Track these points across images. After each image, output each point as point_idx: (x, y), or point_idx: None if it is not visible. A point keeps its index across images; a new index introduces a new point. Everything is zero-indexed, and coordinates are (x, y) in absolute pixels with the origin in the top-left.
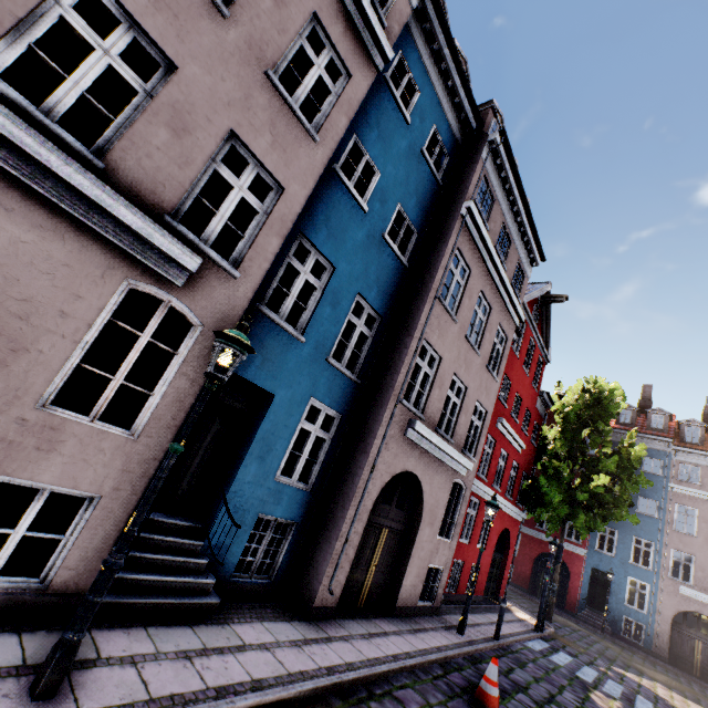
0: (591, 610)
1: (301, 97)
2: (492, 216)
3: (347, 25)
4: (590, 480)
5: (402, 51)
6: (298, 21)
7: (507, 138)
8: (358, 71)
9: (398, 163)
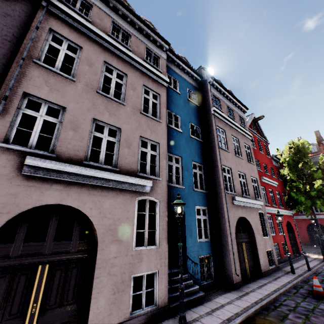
0: None
1: (150, 112)
2: (222, 106)
3: (152, 81)
4: (313, 185)
5: (167, 73)
6: (140, 91)
7: (214, 78)
8: (161, 91)
9: (183, 109)
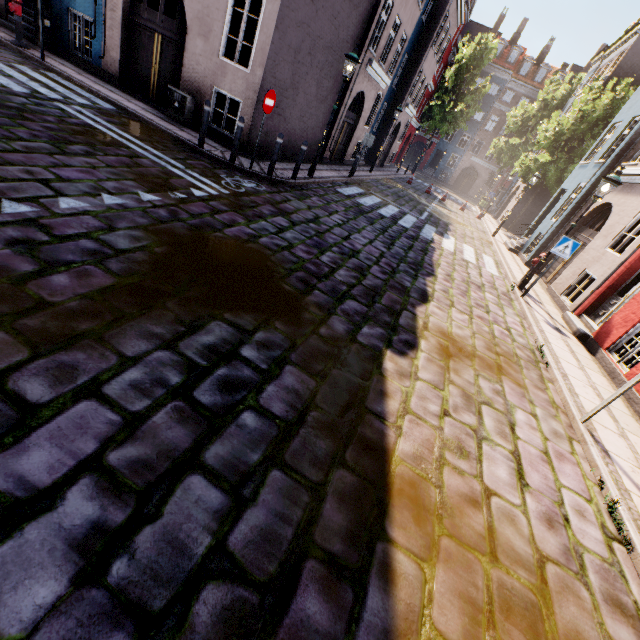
0: (429, 169)
1: None
2: None
3: None
4: (456, 107)
5: None
6: None
7: None
8: None
9: None
